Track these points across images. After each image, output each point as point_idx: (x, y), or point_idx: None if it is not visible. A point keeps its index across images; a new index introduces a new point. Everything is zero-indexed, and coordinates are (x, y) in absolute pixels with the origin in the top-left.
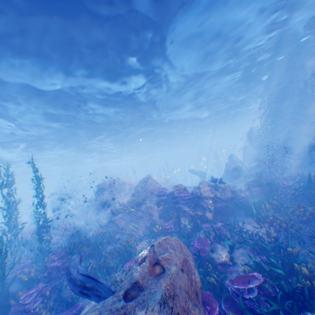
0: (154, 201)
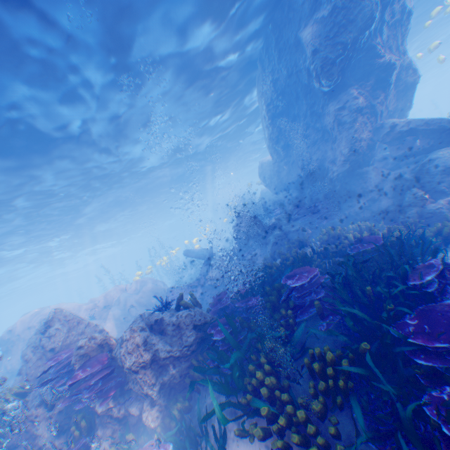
0: (38, 396)
